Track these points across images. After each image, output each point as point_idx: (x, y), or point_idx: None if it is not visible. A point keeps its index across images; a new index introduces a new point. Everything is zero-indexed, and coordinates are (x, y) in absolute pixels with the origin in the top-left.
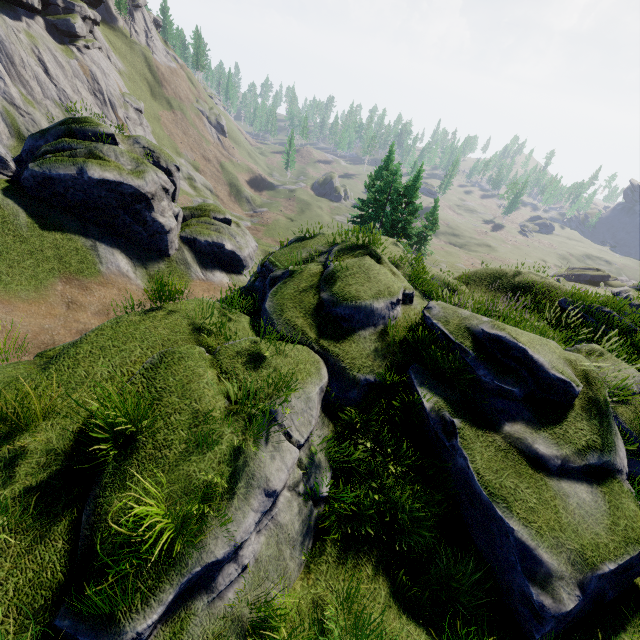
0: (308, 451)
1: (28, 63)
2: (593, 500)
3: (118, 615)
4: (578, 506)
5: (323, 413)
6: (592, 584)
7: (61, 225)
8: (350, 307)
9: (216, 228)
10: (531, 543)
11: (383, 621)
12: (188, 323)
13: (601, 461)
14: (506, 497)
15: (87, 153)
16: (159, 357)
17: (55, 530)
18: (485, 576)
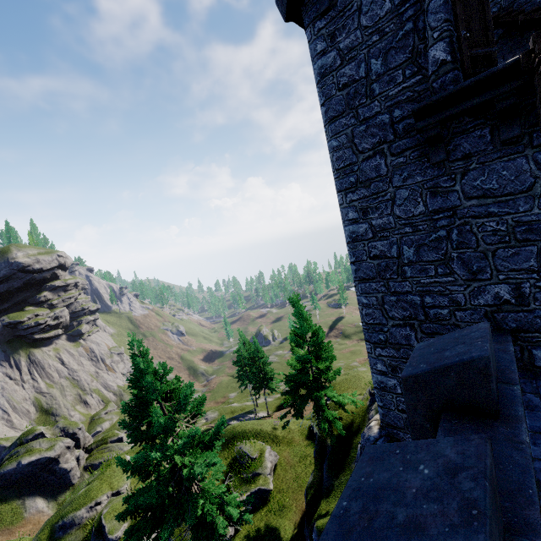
0: None
1: (53, 364)
2: None
3: None
4: None
5: None
6: None
7: (7, 497)
8: (64, 520)
9: (109, 449)
10: None
11: None
12: None
13: None
14: None
15: (25, 450)
16: None
17: None
18: None
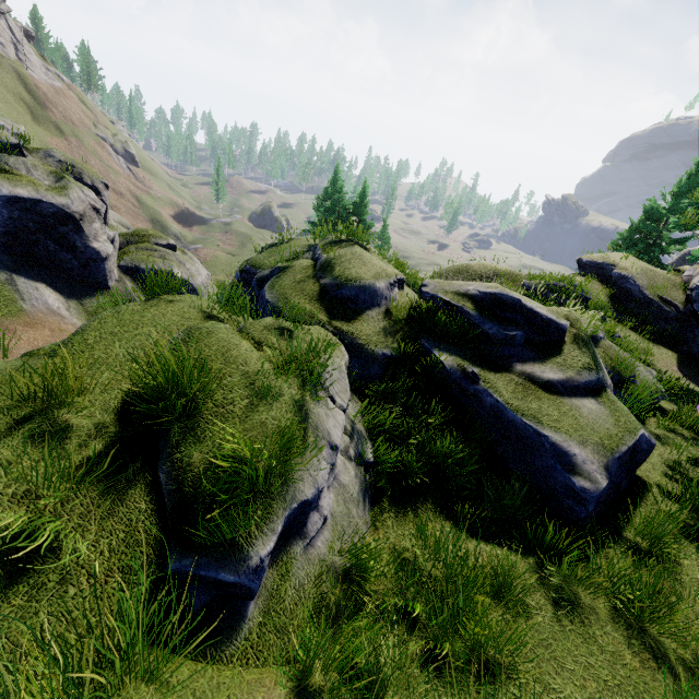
0: (349, 420)
1: None
2: (598, 408)
3: (240, 541)
4: (589, 413)
5: (350, 390)
6: (614, 466)
7: None
8: (355, 287)
9: (161, 255)
10: (564, 443)
11: (457, 547)
12: (196, 311)
13: (596, 378)
14: (535, 415)
15: None
16: (185, 333)
17: (133, 493)
18: (528, 495)
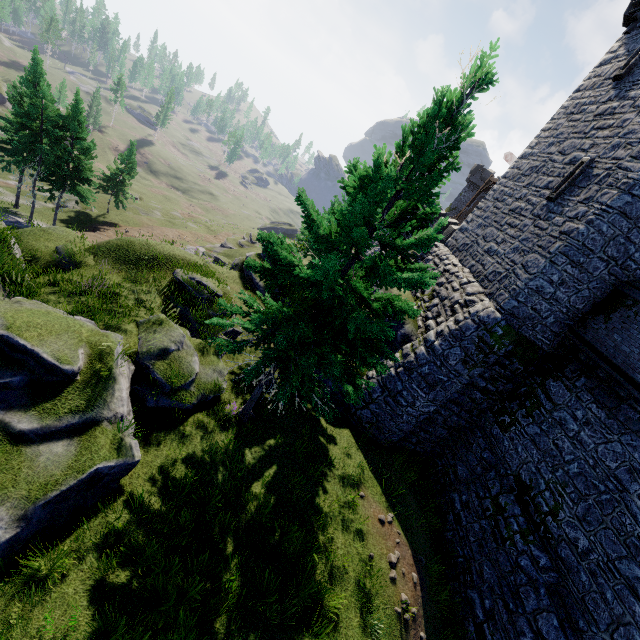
0: None
1: None
2: (66, 450)
3: None
4: (47, 460)
5: None
6: (38, 511)
7: None
8: None
9: None
10: None
11: None
12: None
13: (83, 419)
14: None
15: None
16: None
17: None
18: None
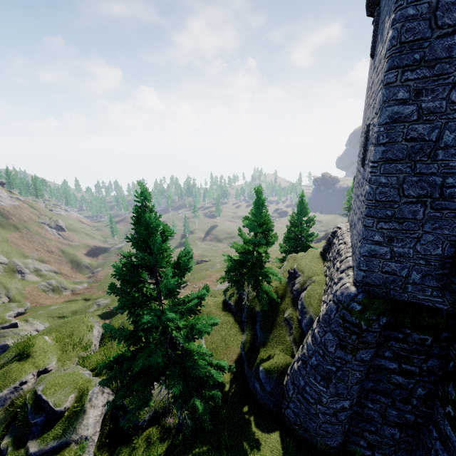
0: None
1: None
2: None
3: None
4: None
5: None
6: None
7: None
8: None
9: (1, 335)
10: None
11: None
12: None
13: (59, 443)
14: None
15: None
16: None
17: None
18: None
